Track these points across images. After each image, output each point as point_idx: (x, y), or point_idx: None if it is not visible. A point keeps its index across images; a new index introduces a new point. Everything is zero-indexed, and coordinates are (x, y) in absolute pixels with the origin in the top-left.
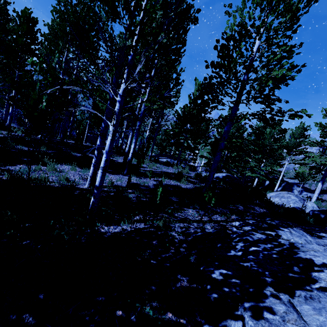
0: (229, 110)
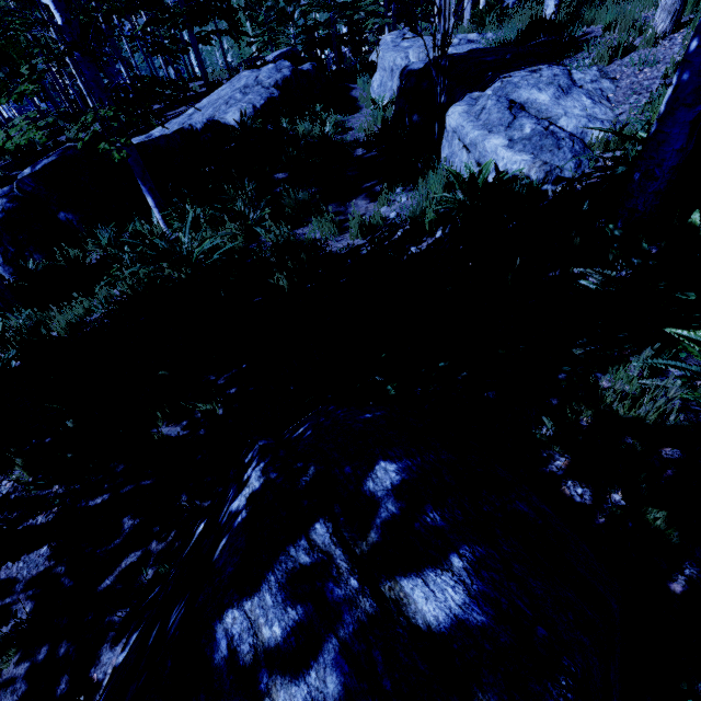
0: None
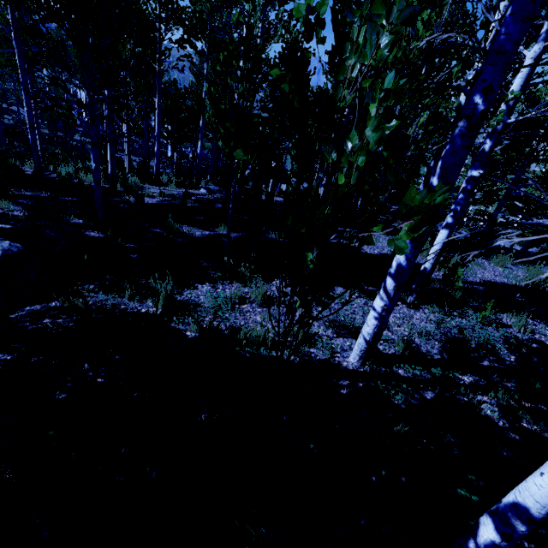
0: None
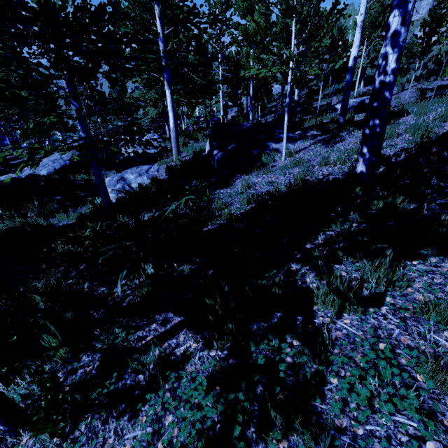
0: None
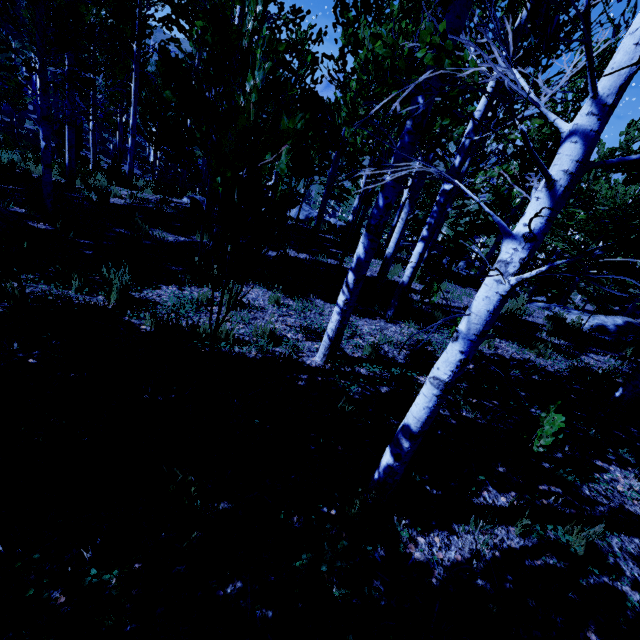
0: (627, 128)
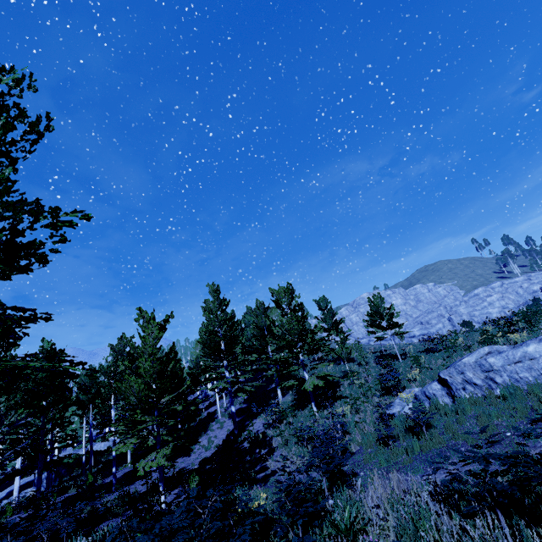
0: None
